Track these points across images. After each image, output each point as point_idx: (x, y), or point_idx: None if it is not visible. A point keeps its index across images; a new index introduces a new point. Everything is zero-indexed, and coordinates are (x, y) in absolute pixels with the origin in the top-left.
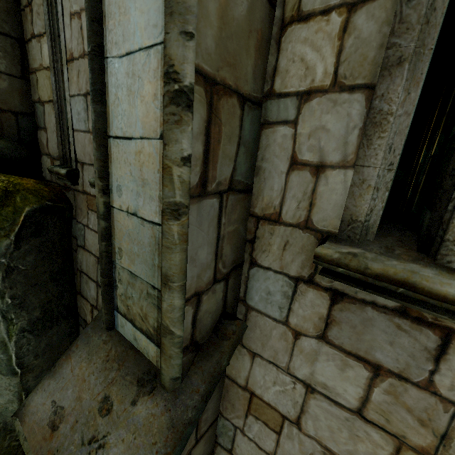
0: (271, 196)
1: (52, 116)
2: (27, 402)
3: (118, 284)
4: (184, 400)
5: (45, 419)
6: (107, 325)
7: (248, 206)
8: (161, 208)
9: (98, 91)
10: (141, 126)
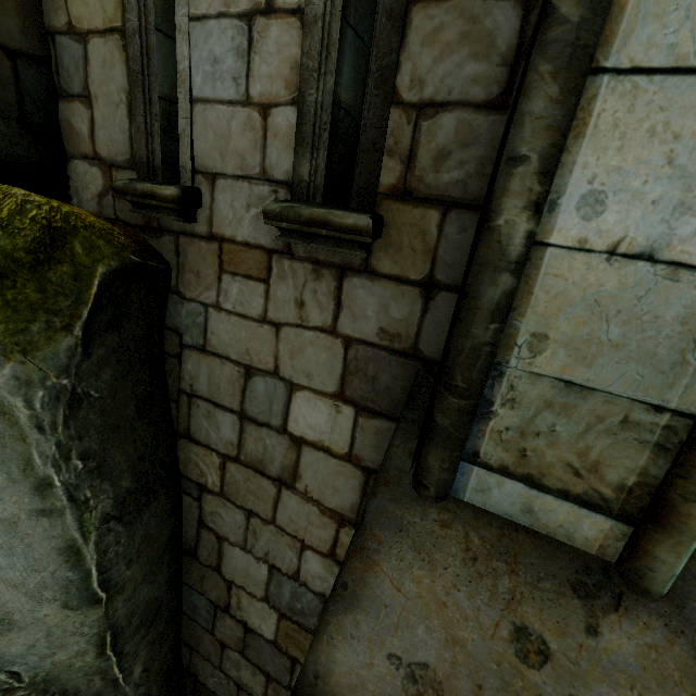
0: None
1: (115, 68)
2: (320, 667)
3: (498, 410)
4: None
5: (395, 694)
6: (440, 491)
7: None
8: None
9: None
10: None
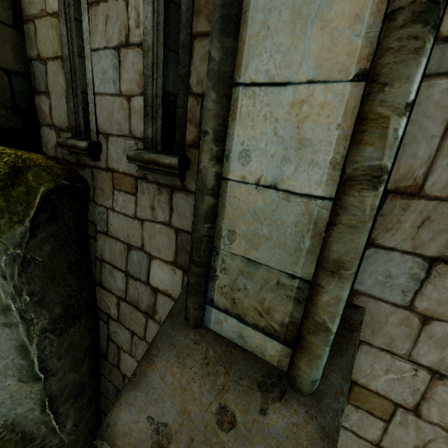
0: (413, 165)
1: (59, 77)
2: (111, 420)
3: (219, 274)
4: (330, 404)
5: (146, 440)
6: (195, 322)
7: None
8: (333, 176)
9: (232, 17)
10: (312, 64)
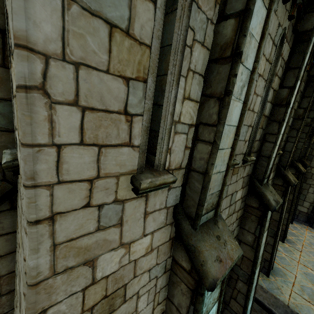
0: None
1: None
2: None
3: None
4: None
5: None
6: None
7: (13, 137)
8: None
9: None
10: None
